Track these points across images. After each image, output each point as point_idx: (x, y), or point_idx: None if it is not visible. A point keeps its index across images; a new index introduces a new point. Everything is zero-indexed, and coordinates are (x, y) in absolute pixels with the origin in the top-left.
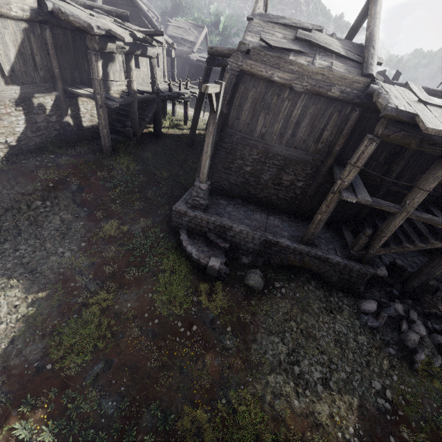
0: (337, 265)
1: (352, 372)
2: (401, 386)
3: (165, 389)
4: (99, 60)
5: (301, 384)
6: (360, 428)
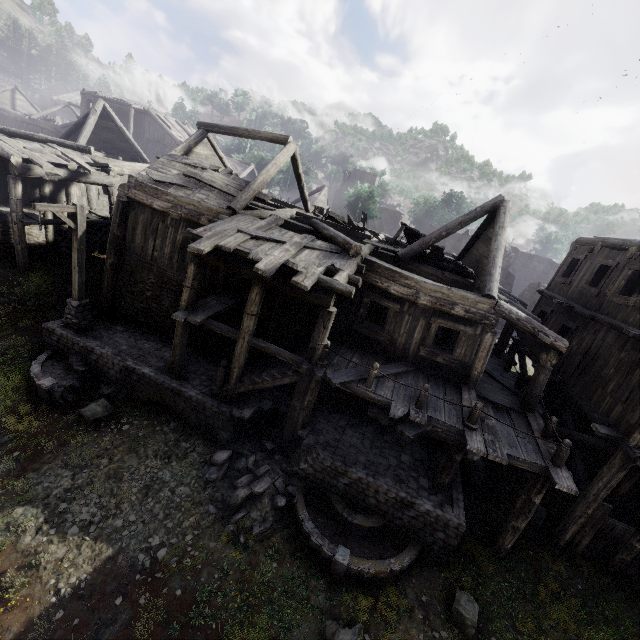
0: (191, 400)
1: (135, 522)
2: (189, 547)
3: None
4: (18, 183)
5: (54, 522)
6: (87, 580)
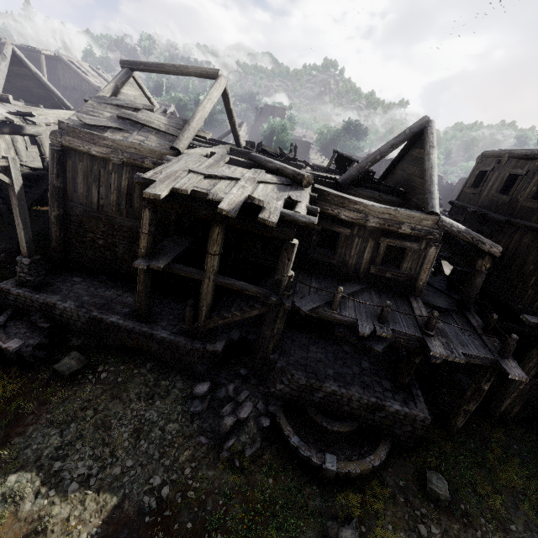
0: (164, 342)
1: (133, 466)
2: (190, 480)
3: None
4: None
5: (51, 482)
6: (98, 534)
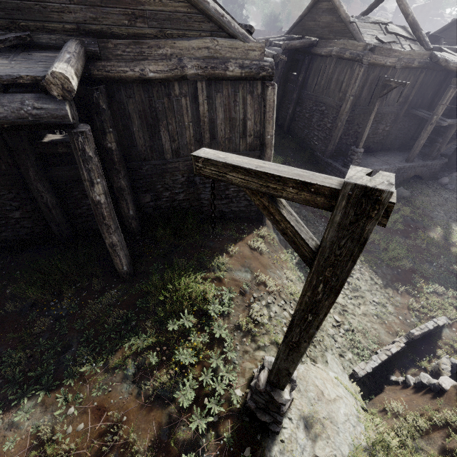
0: (430, 166)
1: None
2: None
3: (438, 250)
4: None
5: None
6: None
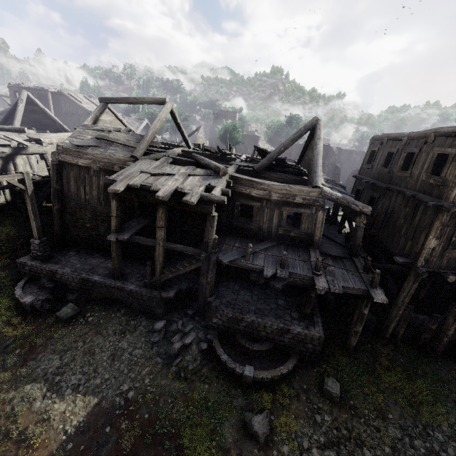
0: (131, 292)
1: (109, 378)
2: (148, 387)
3: None
4: None
5: (54, 389)
6: (84, 421)
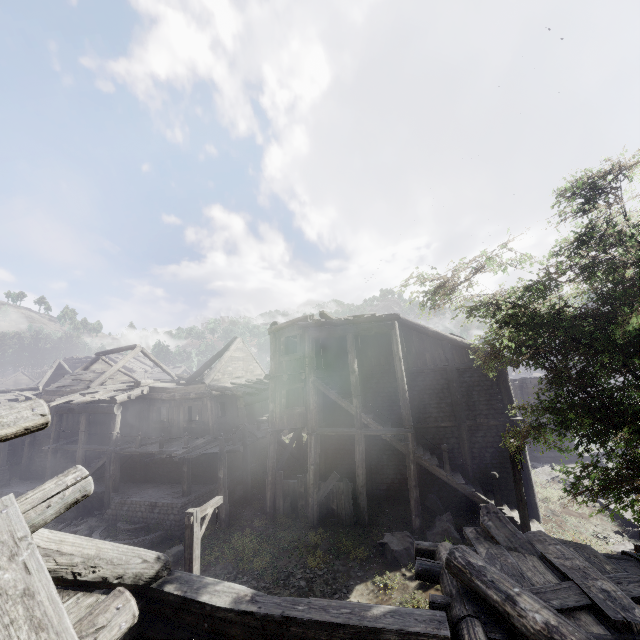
0: None
1: None
2: None
3: None
4: None
5: None
6: None
